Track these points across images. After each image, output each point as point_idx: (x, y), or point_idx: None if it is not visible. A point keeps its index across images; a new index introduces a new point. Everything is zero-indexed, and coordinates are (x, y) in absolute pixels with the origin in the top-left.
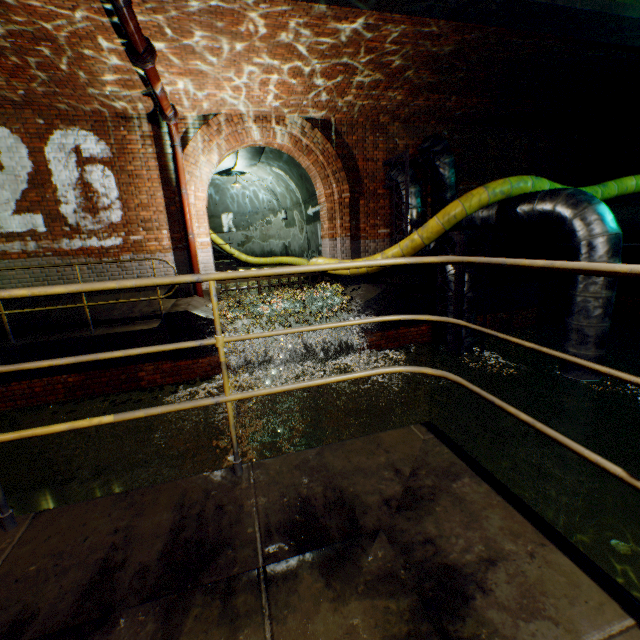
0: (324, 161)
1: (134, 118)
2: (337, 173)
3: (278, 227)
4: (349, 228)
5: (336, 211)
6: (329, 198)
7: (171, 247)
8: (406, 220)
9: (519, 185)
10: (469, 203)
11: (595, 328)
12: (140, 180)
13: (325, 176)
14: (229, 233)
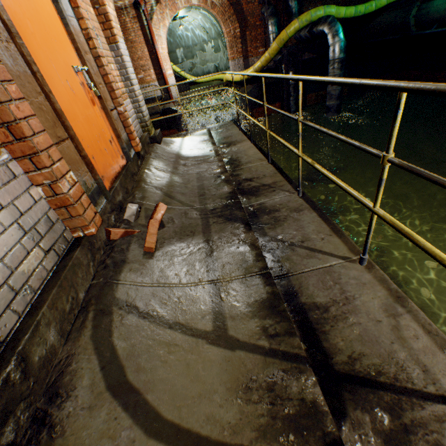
0: (223, 11)
1: (126, 8)
2: (231, 17)
3: (211, 53)
4: (241, 52)
5: (233, 42)
6: (228, 35)
7: (156, 79)
8: (268, 43)
9: (316, 14)
10: (289, 31)
11: (334, 91)
12: (136, 44)
13: (225, 20)
14: (182, 63)
